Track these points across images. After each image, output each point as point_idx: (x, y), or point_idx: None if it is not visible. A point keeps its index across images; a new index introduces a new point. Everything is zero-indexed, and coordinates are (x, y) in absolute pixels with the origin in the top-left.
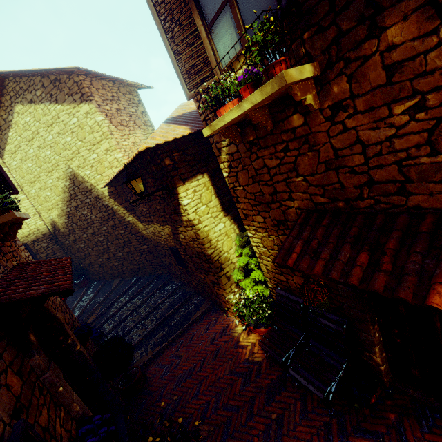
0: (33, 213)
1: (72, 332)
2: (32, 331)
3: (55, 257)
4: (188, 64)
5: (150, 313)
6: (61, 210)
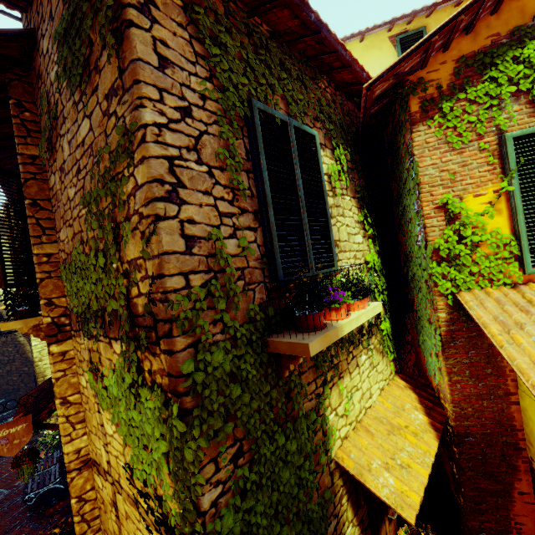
0: None
1: None
2: None
3: None
4: None
5: None
6: None
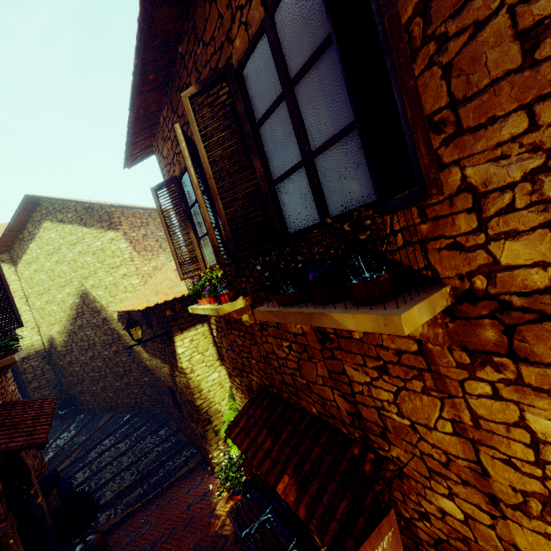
0: (32, 326)
1: (38, 481)
2: (1, 479)
3: (43, 379)
4: (190, 248)
5: (133, 464)
6: (64, 327)
